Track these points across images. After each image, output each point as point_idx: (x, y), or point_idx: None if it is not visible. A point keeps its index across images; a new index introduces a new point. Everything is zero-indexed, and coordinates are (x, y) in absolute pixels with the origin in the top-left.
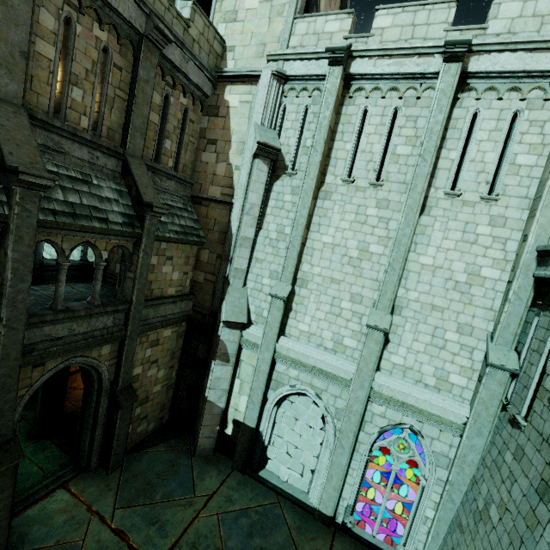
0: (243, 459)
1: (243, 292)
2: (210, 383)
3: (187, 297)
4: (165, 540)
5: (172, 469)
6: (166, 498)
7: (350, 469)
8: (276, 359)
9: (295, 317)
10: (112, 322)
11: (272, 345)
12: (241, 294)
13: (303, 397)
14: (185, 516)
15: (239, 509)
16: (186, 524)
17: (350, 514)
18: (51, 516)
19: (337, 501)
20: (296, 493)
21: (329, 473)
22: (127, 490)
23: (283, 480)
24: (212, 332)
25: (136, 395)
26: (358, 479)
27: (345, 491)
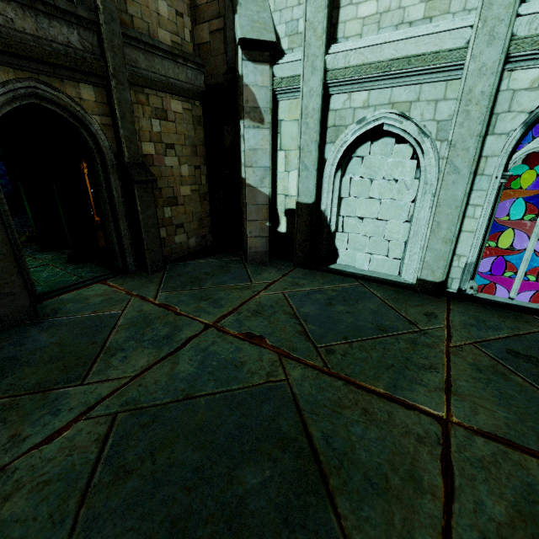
0: (306, 250)
1: (263, 5)
2: (244, 158)
3: (192, 58)
4: (220, 310)
5: (222, 270)
6: (217, 285)
7: (468, 208)
8: (329, 86)
9: (350, 1)
10: (79, 43)
11: (320, 59)
12: (261, 7)
13: (379, 142)
14: (242, 295)
15: (310, 289)
16: (245, 300)
17: (470, 276)
18: (87, 299)
19: (450, 257)
20: (382, 276)
21: (434, 220)
22: (171, 282)
23: (362, 269)
24: (234, 95)
25: (152, 174)
26: (484, 221)
27: (460, 244)
